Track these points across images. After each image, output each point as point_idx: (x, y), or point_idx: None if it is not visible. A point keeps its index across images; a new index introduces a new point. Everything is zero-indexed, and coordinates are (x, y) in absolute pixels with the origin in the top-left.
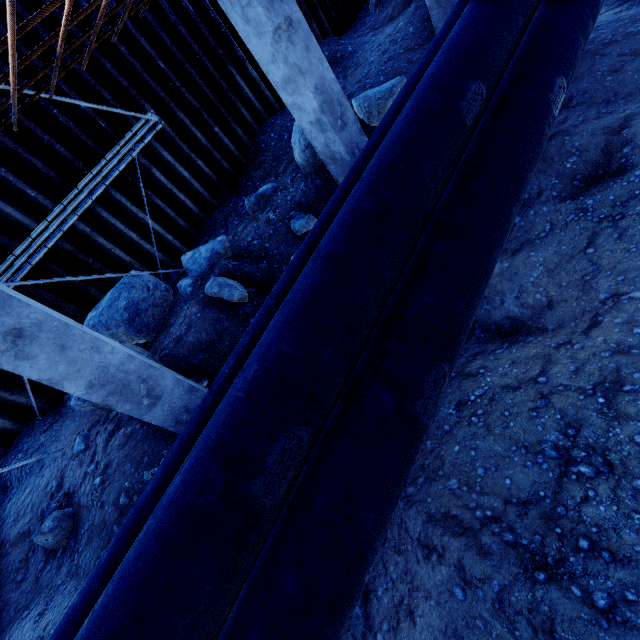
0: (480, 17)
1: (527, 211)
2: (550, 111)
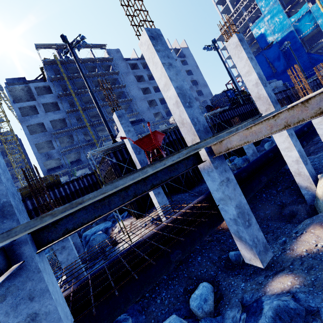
0: (305, 125)
1: (320, 151)
2: (316, 132)
